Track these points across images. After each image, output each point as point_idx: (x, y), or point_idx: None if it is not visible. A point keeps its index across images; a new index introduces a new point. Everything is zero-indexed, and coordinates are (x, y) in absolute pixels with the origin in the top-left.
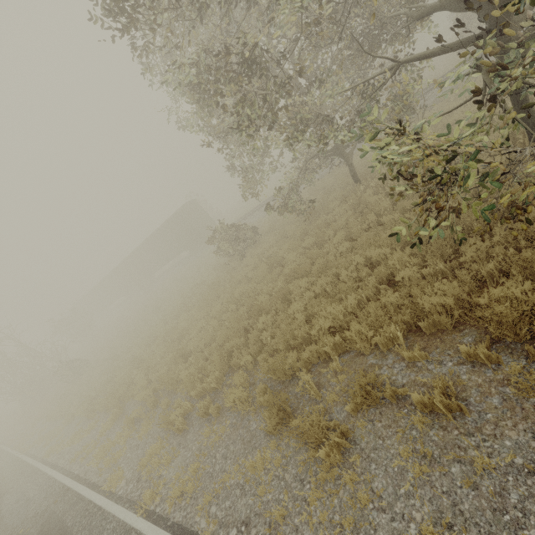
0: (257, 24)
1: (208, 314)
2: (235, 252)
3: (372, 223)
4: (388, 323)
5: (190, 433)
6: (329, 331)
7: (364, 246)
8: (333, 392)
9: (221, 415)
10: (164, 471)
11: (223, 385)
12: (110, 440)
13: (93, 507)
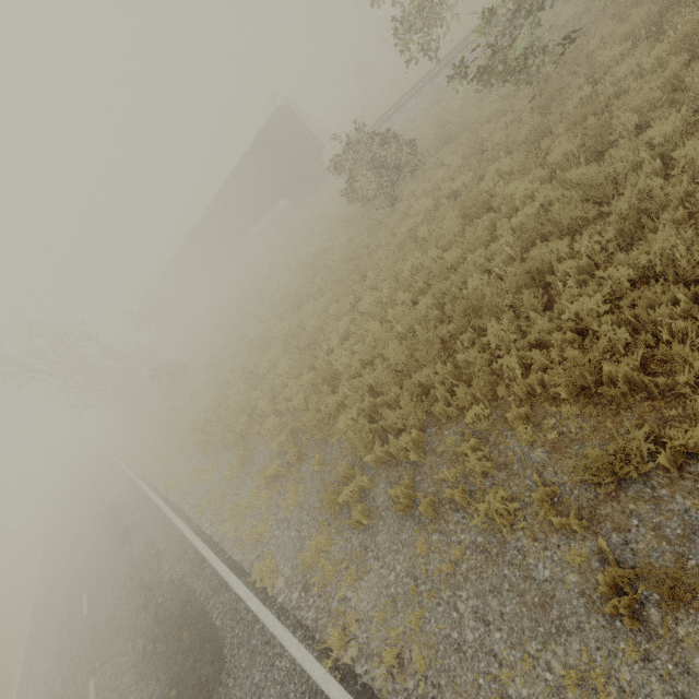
0: None
1: (352, 307)
2: (377, 192)
3: None
4: None
5: (380, 532)
6: None
7: None
8: None
9: (442, 516)
10: (348, 592)
11: (426, 452)
12: (243, 497)
13: (245, 611)
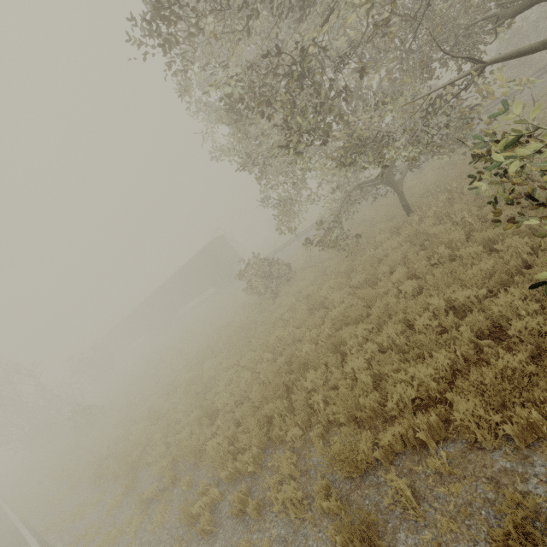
0: (318, 20)
1: (238, 362)
2: (266, 290)
3: (443, 257)
4: (521, 403)
5: (219, 539)
6: (414, 403)
7: (441, 285)
8: (445, 513)
9: (263, 516)
10: None
11: (262, 467)
12: (117, 525)
13: None
